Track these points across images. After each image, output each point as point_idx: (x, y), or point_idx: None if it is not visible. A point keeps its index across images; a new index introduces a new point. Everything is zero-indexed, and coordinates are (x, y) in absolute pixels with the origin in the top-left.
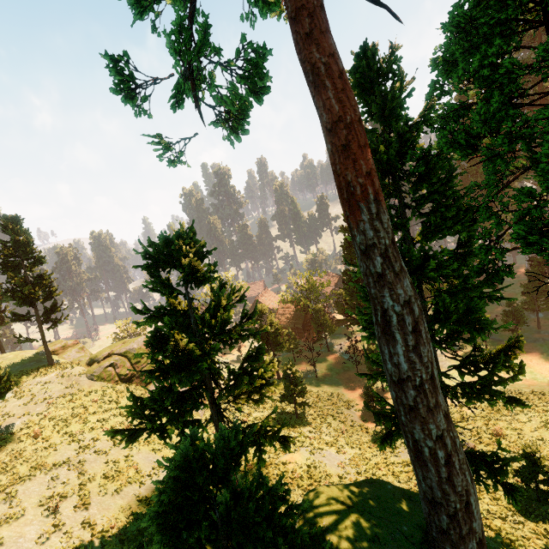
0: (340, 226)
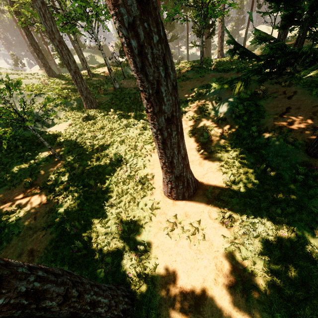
0: None
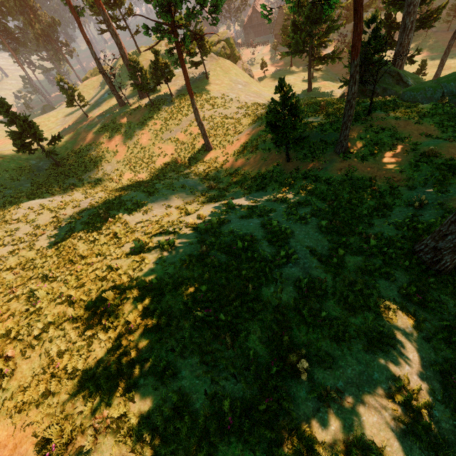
0: None
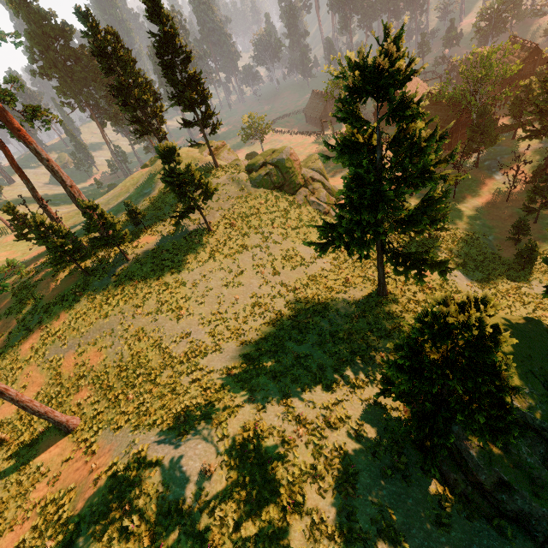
0: None
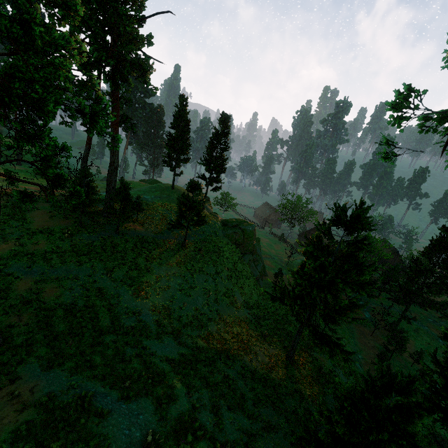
0: (443, 225)
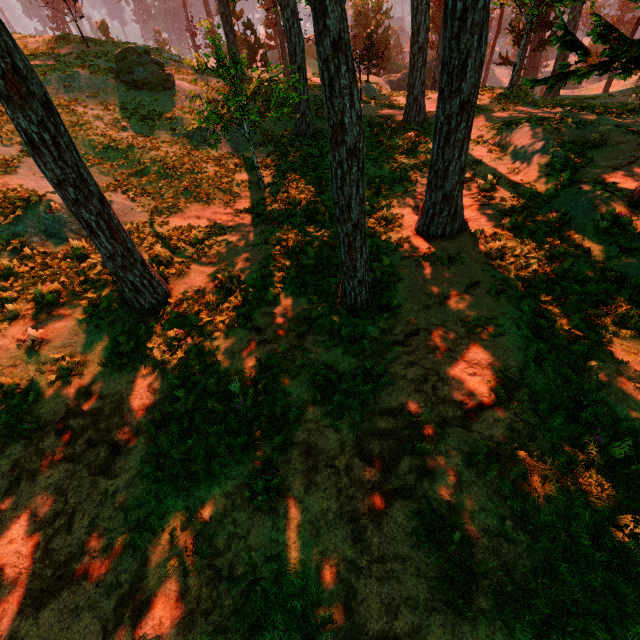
0: None
